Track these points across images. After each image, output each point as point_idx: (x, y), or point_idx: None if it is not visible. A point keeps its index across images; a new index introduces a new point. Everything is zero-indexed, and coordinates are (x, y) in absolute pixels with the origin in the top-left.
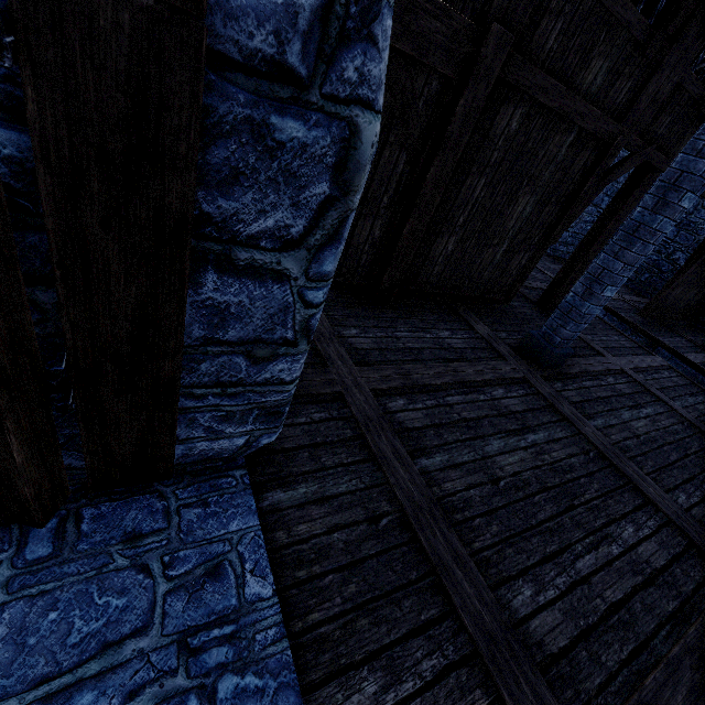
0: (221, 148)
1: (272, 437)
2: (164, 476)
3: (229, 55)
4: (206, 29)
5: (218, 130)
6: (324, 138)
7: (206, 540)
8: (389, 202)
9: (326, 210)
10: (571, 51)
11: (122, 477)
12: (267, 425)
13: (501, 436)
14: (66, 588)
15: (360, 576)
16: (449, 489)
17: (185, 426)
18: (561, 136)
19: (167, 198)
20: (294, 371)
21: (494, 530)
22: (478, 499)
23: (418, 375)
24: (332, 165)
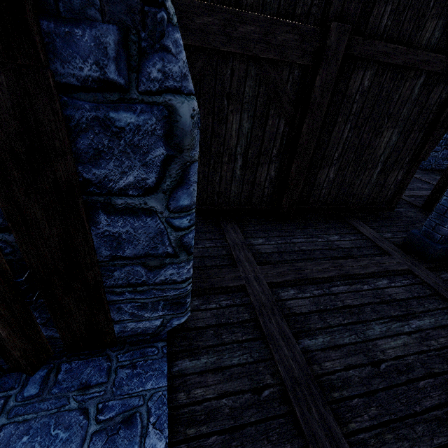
0: (84, 138)
1: (181, 320)
2: (111, 344)
3: (72, 83)
4: (50, 72)
5: (79, 128)
6: (150, 119)
7: (128, 394)
8: (277, 152)
9: (168, 165)
10: (404, 22)
11: (84, 344)
12: (173, 312)
13: (383, 321)
14: (38, 419)
15: (239, 441)
16: (329, 368)
17: (116, 312)
18: (411, 81)
19: (58, 174)
20: (182, 274)
21: (372, 412)
22: (357, 379)
23: (307, 270)
24: (162, 135)
